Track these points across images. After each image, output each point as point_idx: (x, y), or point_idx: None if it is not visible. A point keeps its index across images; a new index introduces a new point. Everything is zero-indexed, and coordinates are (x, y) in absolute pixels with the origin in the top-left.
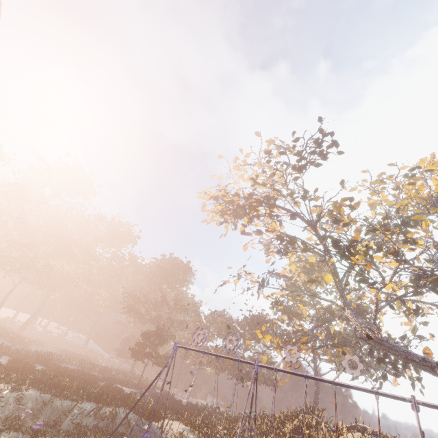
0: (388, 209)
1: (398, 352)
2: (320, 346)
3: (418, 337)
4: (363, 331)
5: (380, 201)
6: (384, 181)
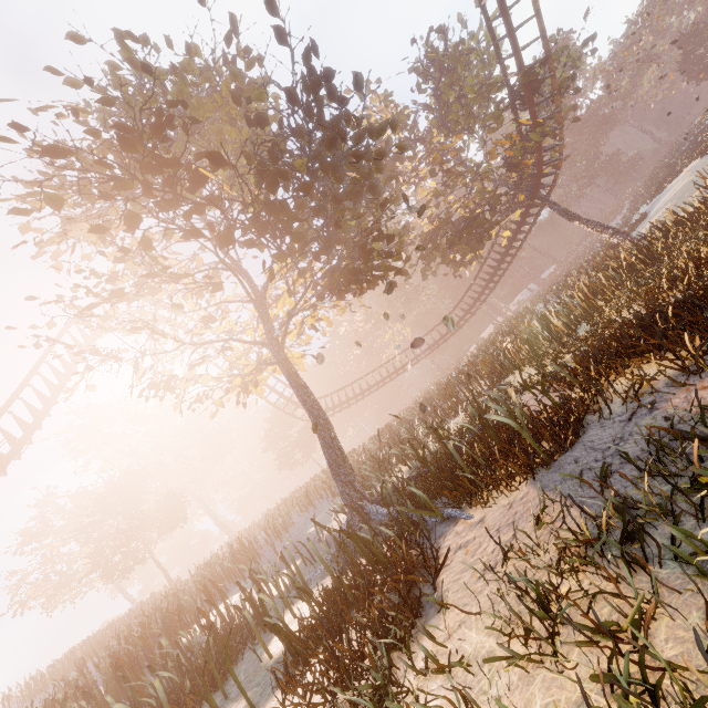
0: None
1: None
2: None
3: None
4: None
5: None
6: None
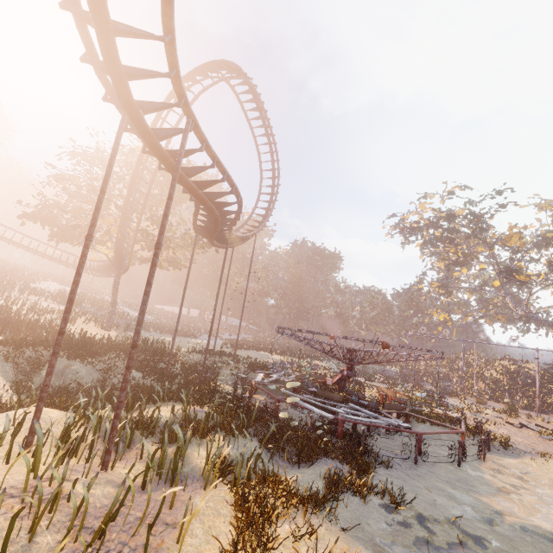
0: (552, 221)
1: (539, 321)
2: (481, 317)
3: None
4: (516, 311)
5: (546, 217)
6: (551, 206)
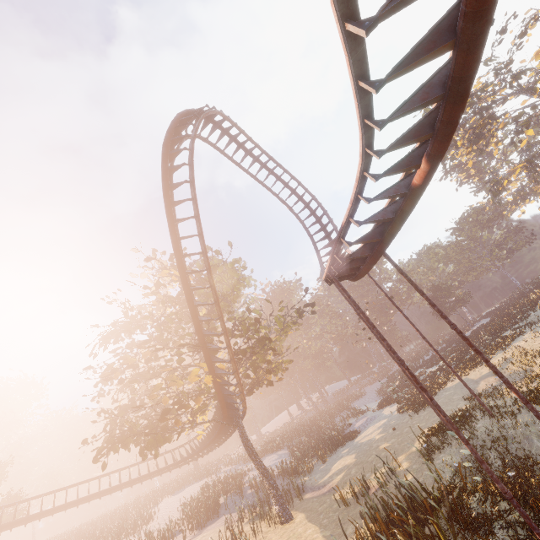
0: None
1: None
2: None
3: None
4: None
5: None
6: None
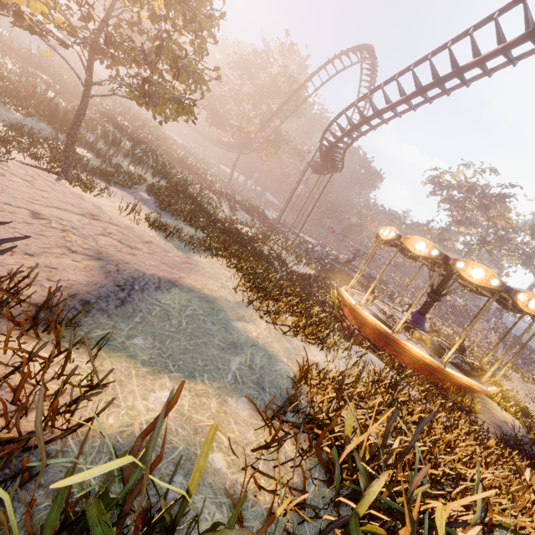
0: None
1: None
2: None
3: (507, 275)
4: None
5: None
6: None
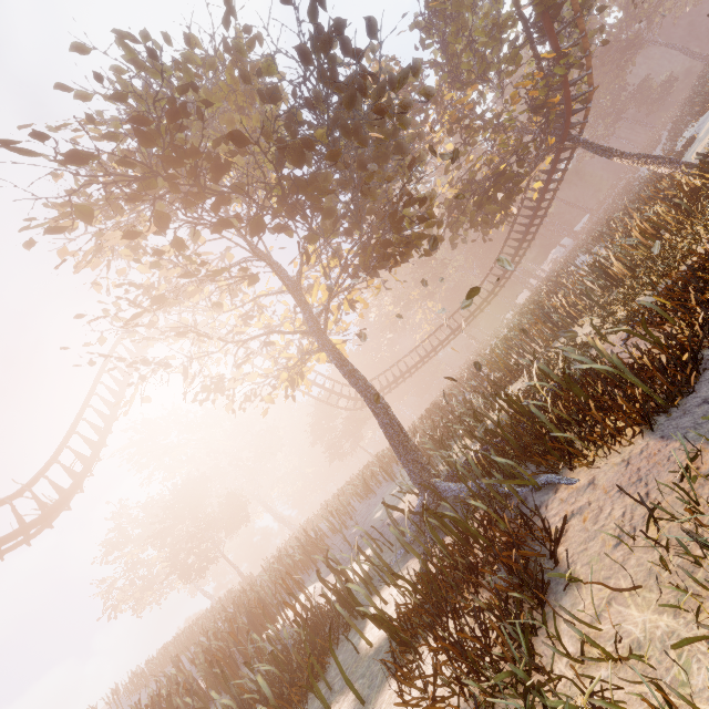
0: None
1: None
2: None
3: None
4: None
5: None
6: None
